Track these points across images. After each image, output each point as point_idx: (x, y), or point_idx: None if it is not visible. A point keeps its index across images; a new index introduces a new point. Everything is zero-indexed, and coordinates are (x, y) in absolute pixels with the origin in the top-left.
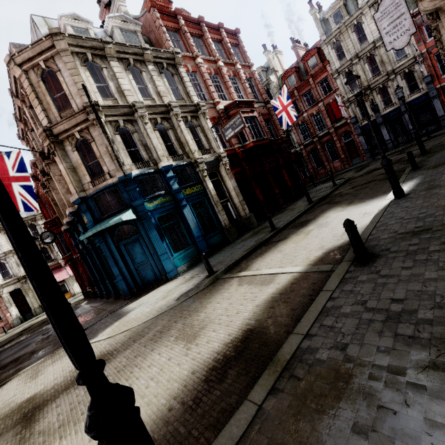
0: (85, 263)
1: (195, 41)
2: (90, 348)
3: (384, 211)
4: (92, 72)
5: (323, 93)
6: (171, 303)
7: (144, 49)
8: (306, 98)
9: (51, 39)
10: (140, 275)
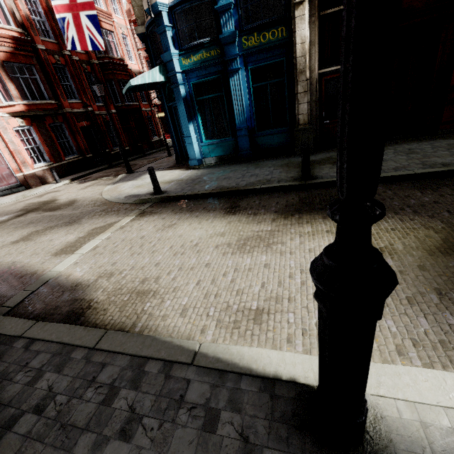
0: None
1: None
2: None
3: (163, 359)
4: None
5: None
6: (122, 196)
7: None
8: None
9: None
10: (184, 147)
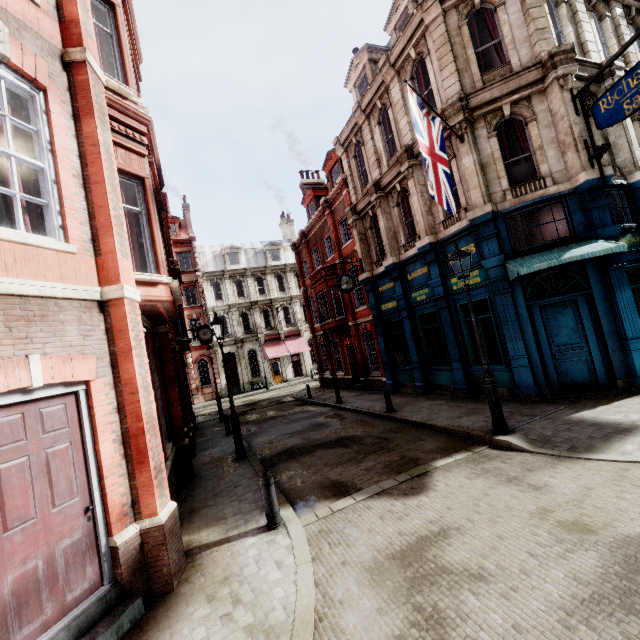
0: (381, 333)
1: None
2: None
3: None
4: None
5: None
6: None
7: None
8: None
9: None
10: (556, 367)
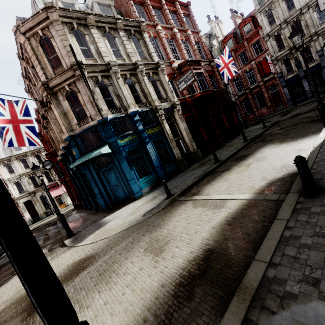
0: (74, 184)
1: (156, 12)
2: (73, 313)
3: (319, 148)
4: (77, 39)
5: (255, 53)
6: (138, 218)
7: (117, 19)
8: (241, 58)
9: (46, 12)
10: (114, 195)
